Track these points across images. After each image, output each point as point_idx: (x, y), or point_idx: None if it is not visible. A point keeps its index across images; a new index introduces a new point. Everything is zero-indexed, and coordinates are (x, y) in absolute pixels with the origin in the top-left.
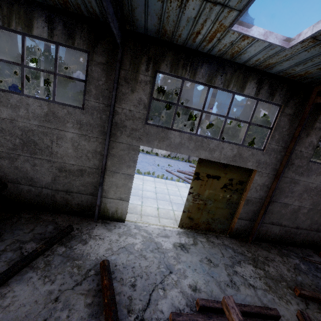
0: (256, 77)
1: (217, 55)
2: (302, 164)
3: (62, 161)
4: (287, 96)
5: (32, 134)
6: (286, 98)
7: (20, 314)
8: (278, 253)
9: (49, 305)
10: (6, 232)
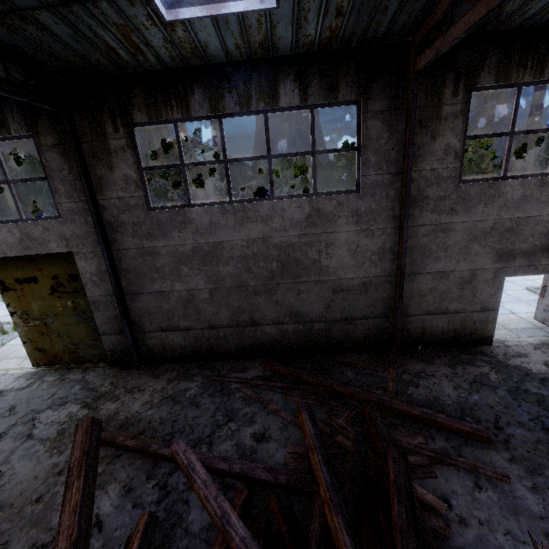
0: None
1: None
2: (139, 218)
3: None
4: (27, 116)
5: None
6: (28, 120)
7: None
8: (174, 376)
9: None
10: None
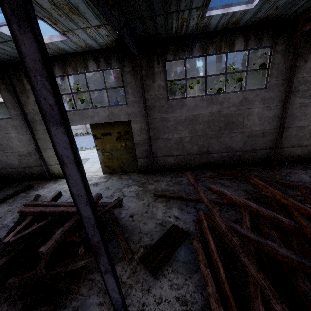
0: (91, 57)
1: (58, 54)
2: (162, 104)
3: (18, 150)
4: (120, 59)
5: None
6: (120, 61)
7: None
8: (172, 176)
9: (6, 213)
10: (2, 192)
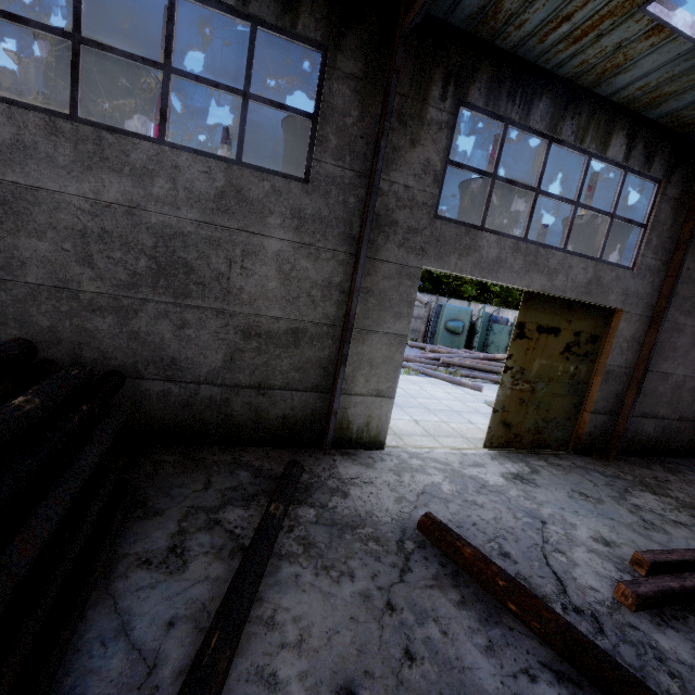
0: (625, 126)
1: (568, 76)
2: (690, 293)
3: (252, 312)
4: (670, 163)
5: (183, 244)
6: (669, 166)
7: (345, 651)
8: (663, 469)
9: (387, 619)
10: (150, 495)
